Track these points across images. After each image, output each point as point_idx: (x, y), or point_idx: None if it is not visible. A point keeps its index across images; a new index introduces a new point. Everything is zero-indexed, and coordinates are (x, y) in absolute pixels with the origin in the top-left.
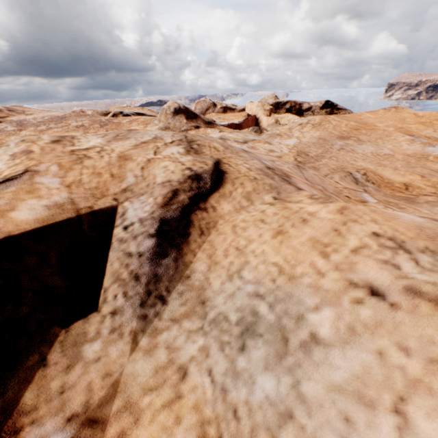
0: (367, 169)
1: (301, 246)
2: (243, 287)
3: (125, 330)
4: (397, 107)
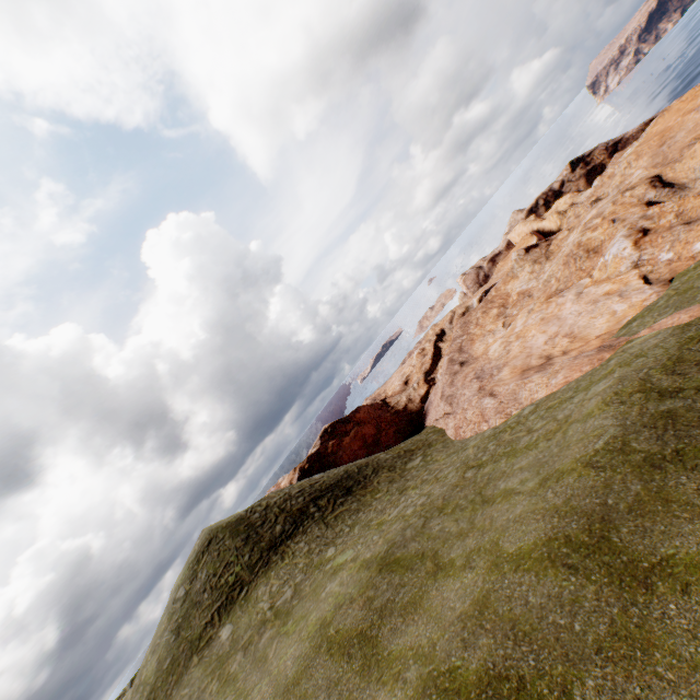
0: (693, 138)
1: (699, 153)
2: (698, 169)
3: (686, 194)
4: (665, 110)
